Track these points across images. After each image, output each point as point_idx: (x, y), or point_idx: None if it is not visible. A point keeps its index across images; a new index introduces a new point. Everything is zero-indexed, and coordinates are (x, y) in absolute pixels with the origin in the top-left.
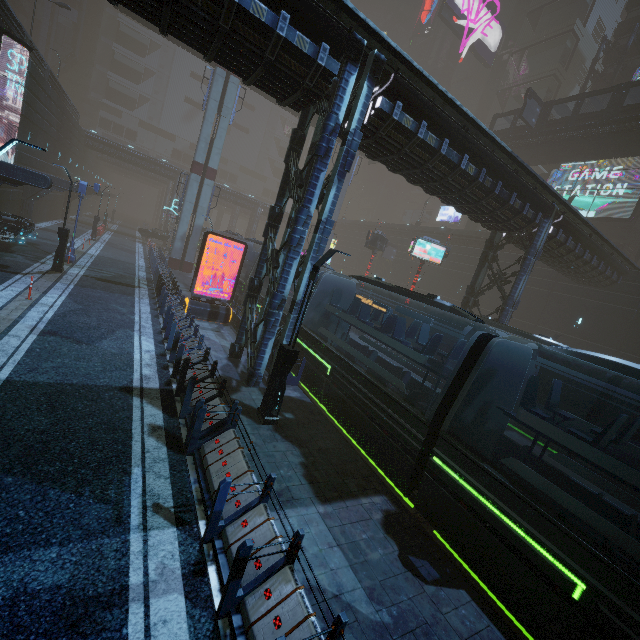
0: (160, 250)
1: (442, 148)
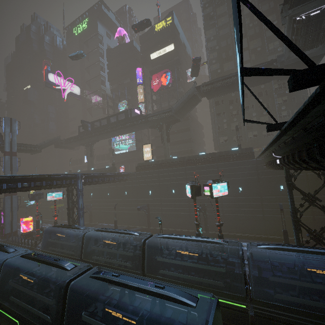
0: None
1: (3, 187)
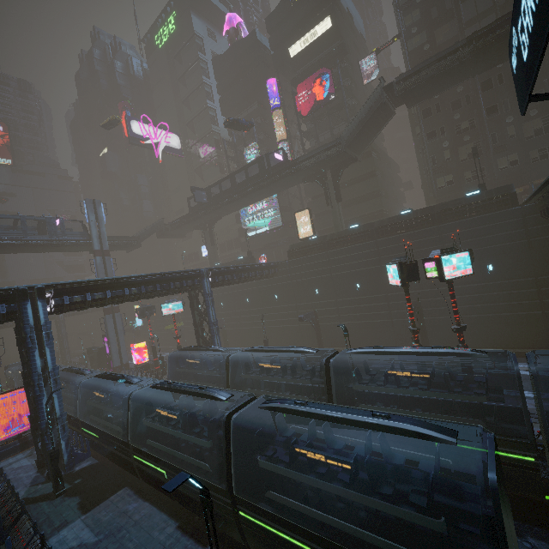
0: None
1: (108, 295)
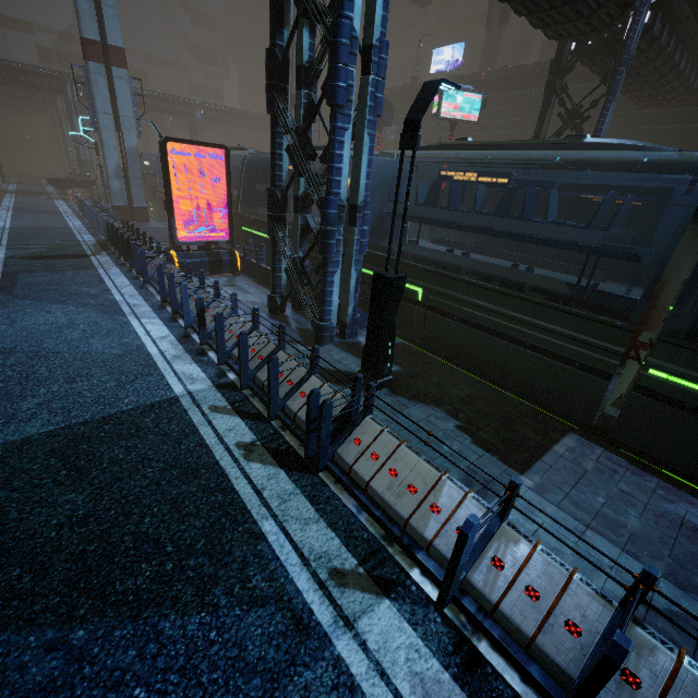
0: (93, 200)
1: None
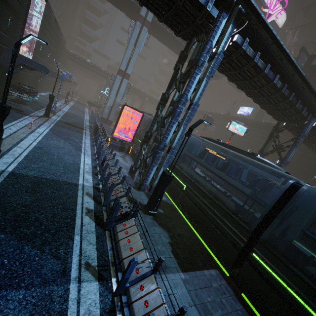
0: (97, 112)
1: (266, 69)
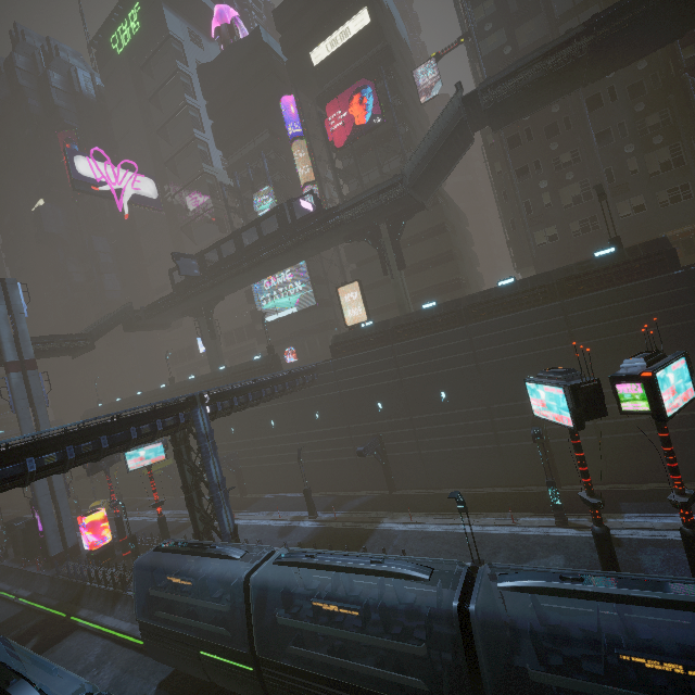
0: None
1: None
